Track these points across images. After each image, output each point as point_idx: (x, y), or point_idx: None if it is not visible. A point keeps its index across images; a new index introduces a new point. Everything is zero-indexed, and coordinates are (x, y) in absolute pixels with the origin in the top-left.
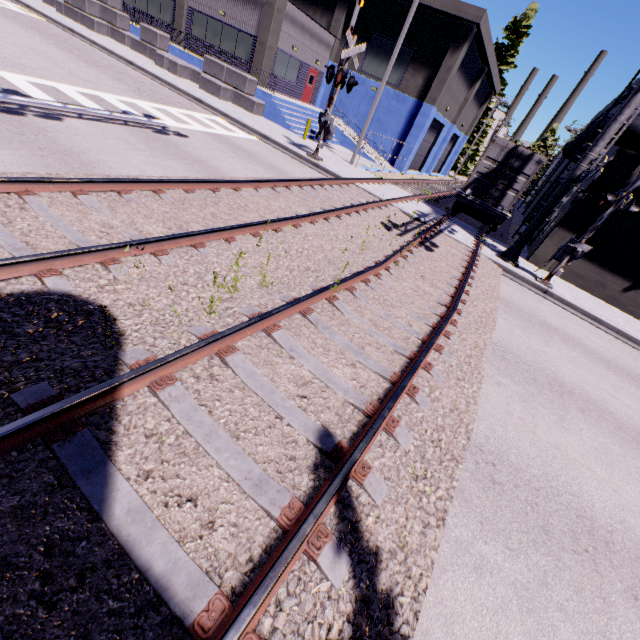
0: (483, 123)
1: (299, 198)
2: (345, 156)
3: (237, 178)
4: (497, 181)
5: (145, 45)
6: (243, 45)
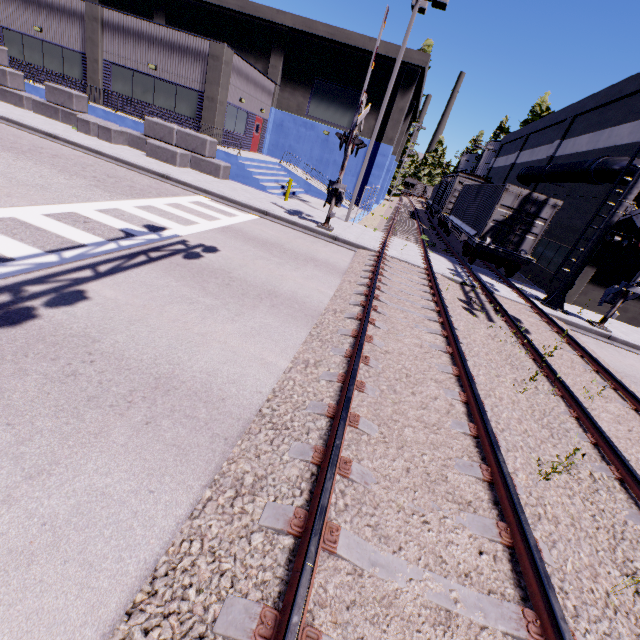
0: (406, 148)
1: (399, 311)
2: (326, 209)
3: (329, 307)
4: (515, 227)
5: (55, 107)
6: (185, 101)
